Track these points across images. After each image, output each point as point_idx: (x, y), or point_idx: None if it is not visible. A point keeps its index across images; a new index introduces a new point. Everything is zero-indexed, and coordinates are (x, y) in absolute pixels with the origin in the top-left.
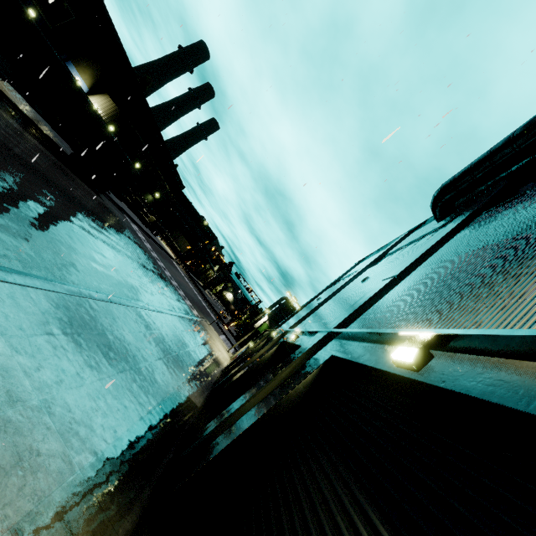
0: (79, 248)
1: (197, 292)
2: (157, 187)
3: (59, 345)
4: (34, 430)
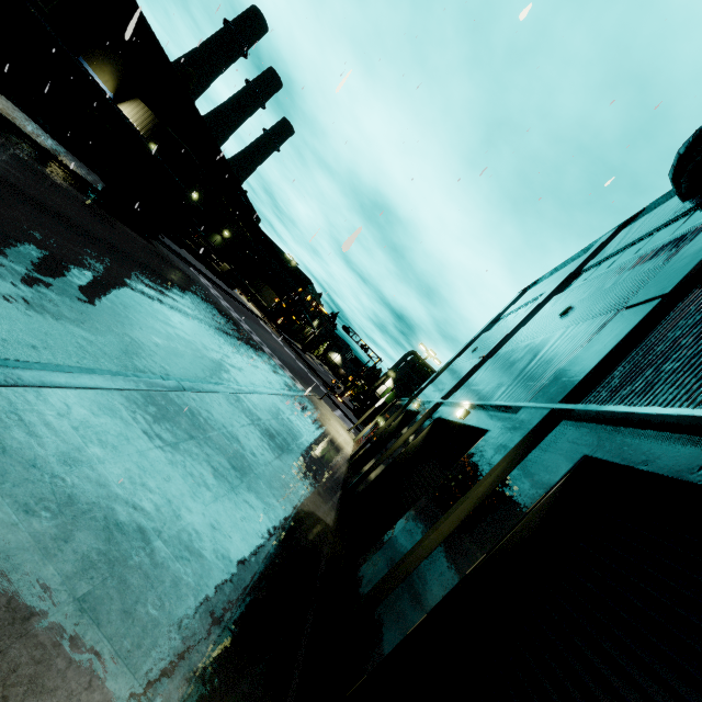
0: (130, 316)
1: (296, 358)
2: (224, 222)
3: (107, 480)
4: (70, 670)
